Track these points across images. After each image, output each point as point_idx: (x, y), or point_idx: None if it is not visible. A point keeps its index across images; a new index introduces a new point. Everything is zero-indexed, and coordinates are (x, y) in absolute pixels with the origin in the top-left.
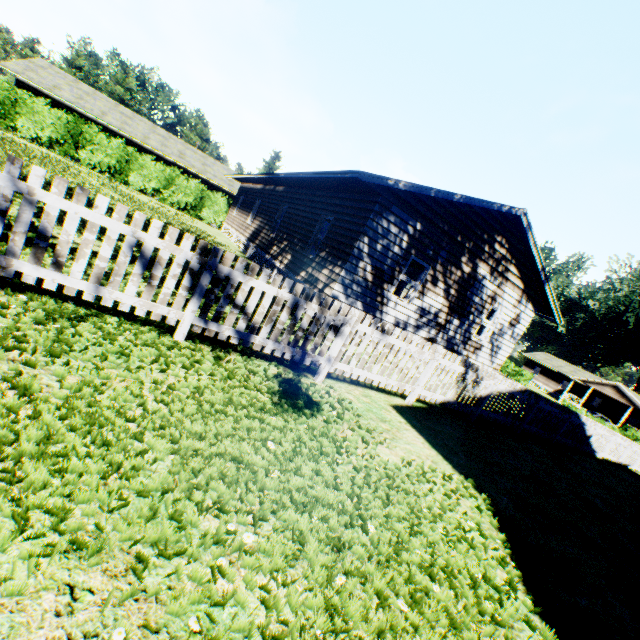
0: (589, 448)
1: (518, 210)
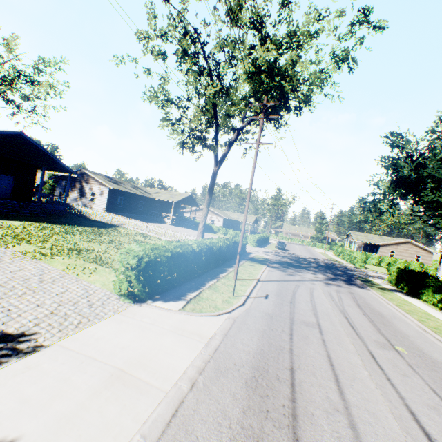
0: (85, 215)
1: (80, 169)
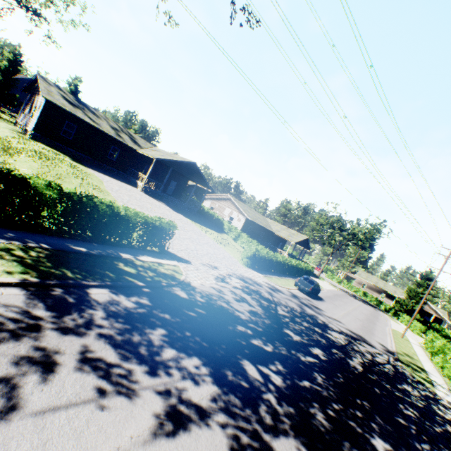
0: None
1: (37, 75)
